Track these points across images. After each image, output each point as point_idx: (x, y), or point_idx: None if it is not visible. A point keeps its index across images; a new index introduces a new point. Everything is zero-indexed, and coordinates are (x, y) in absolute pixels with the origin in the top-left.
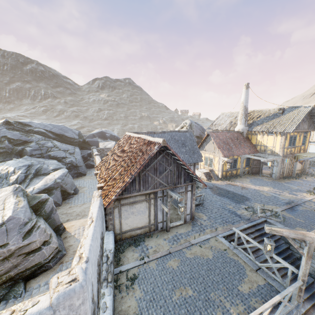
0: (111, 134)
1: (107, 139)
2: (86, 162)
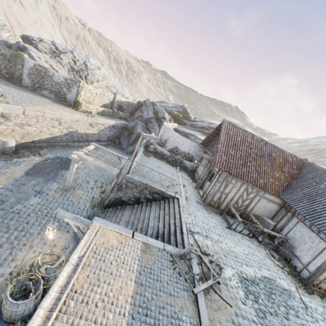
0: None
1: None
2: None
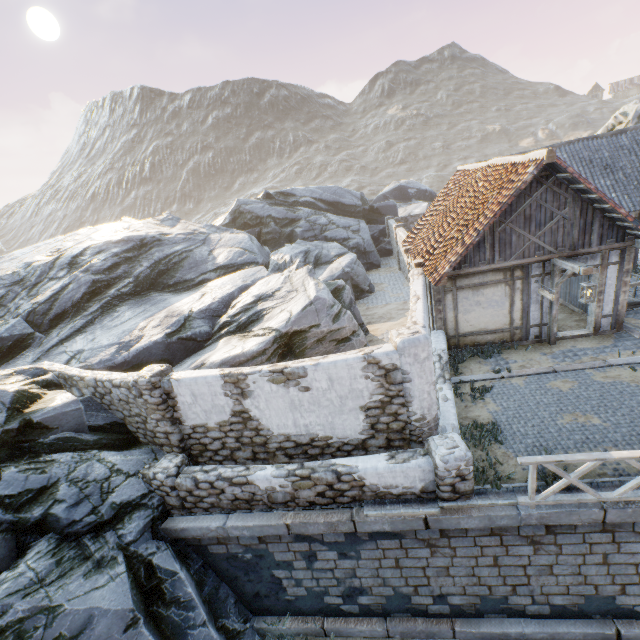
0: (419, 189)
1: (409, 200)
2: (378, 246)
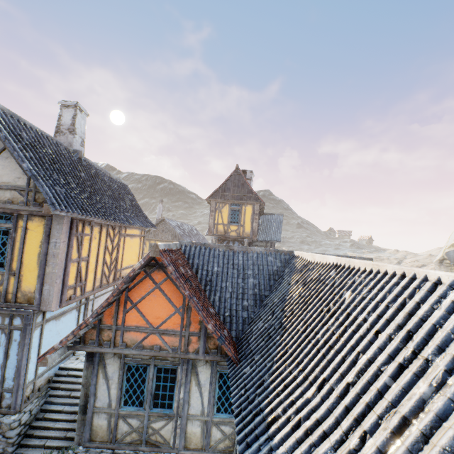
0: None
1: None
2: None
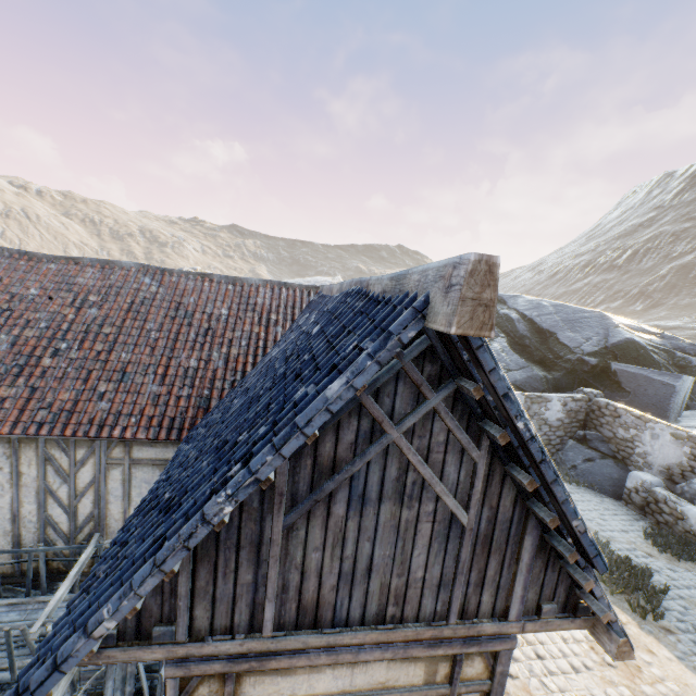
0: None
1: None
2: None
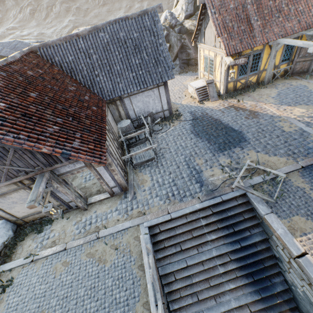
0: None
1: None
2: None
